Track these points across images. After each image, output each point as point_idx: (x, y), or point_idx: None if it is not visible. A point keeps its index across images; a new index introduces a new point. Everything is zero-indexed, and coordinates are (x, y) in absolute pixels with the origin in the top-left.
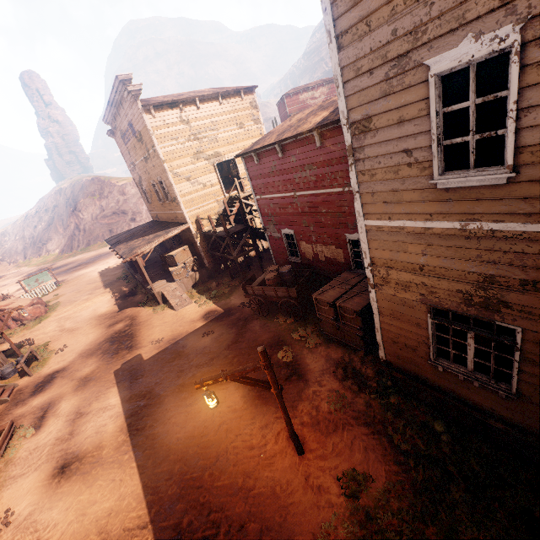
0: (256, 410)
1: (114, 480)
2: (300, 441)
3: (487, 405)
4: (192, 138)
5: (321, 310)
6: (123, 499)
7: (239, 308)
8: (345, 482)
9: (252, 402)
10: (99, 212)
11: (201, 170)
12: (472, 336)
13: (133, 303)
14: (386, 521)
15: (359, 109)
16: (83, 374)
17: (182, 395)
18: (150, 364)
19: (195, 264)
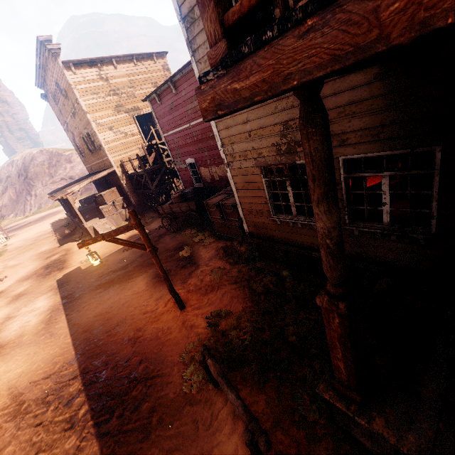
0: (155, 289)
1: (29, 354)
2: (184, 302)
3: (309, 241)
4: (112, 94)
5: (212, 213)
6: (34, 364)
7: (156, 230)
8: (211, 318)
9: (153, 285)
10: (48, 178)
11: (122, 122)
12: (289, 183)
13: (70, 240)
14: (235, 335)
15: (185, 3)
16: (17, 292)
17: (98, 291)
18: (76, 276)
19: (123, 203)
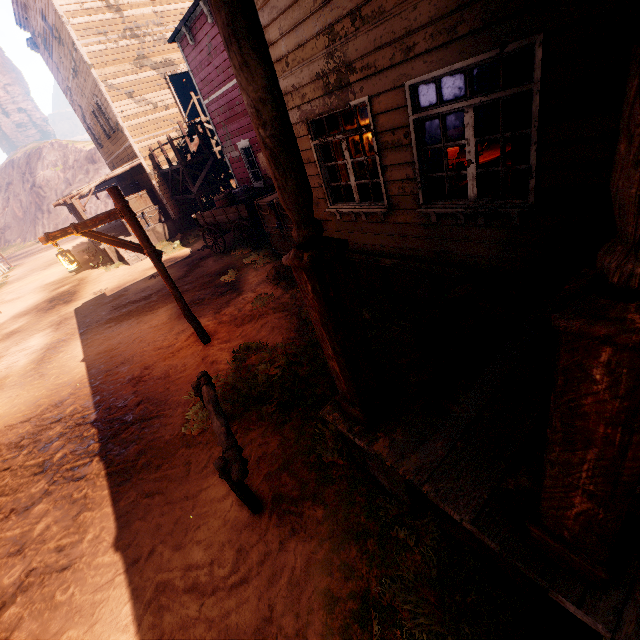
0: (178, 322)
1: (10, 397)
2: (211, 335)
3: (378, 243)
4: (129, 35)
5: (266, 220)
6: (14, 407)
7: (199, 251)
8: (238, 352)
9: (177, 317)
10: (64, 187)
11: (148, 84)
12: (346, 146)
13: (87, 268)
14: (263, 370)
15: None
16: (9, 330)
17: (108, 326)
18: (85, 309)
19: (157, 215)
